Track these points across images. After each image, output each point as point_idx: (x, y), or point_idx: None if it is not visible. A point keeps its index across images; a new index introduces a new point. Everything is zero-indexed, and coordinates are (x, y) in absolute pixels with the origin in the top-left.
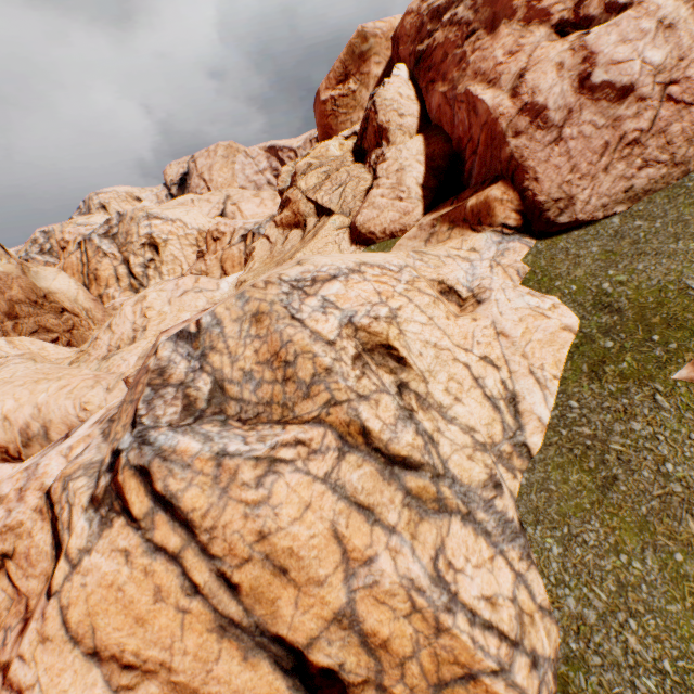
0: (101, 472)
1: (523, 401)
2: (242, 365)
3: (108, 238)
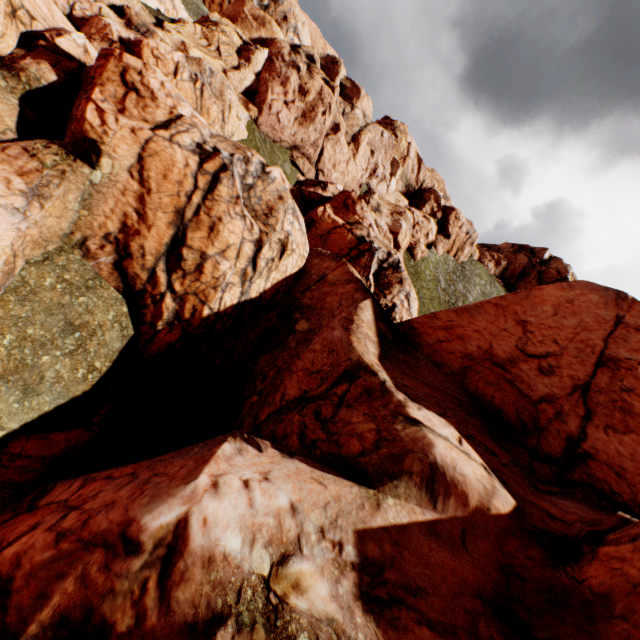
0: (192, 74)
1: (234, 137)
2: (216, 87)
3: None
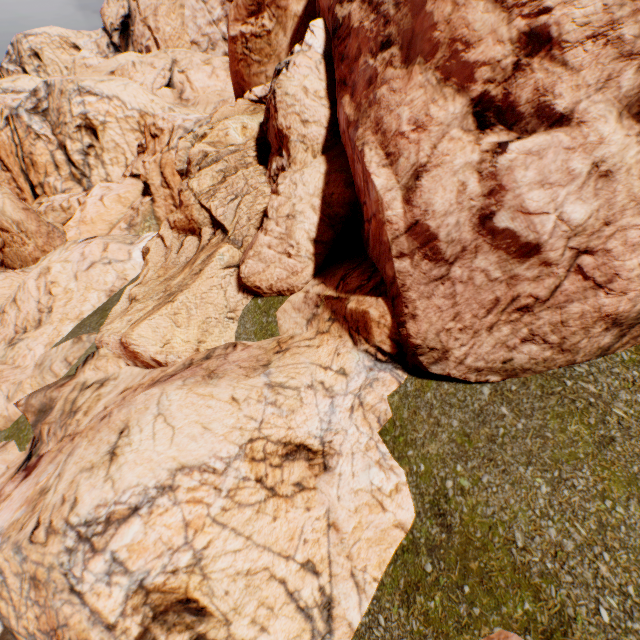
0: None
1: (338, 606)
2: (26, 624)
3: (39, 114)
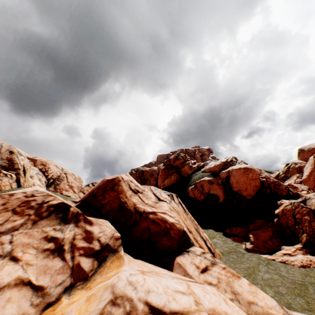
0: None
1: None
2: None
3: None
